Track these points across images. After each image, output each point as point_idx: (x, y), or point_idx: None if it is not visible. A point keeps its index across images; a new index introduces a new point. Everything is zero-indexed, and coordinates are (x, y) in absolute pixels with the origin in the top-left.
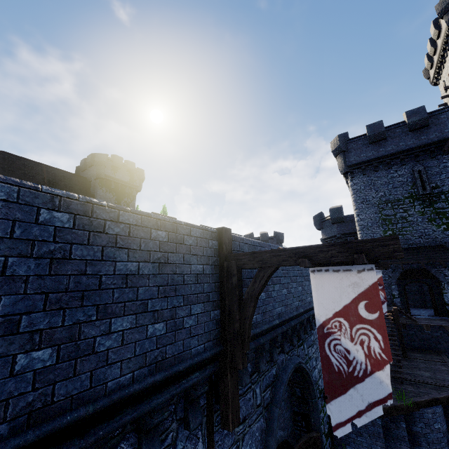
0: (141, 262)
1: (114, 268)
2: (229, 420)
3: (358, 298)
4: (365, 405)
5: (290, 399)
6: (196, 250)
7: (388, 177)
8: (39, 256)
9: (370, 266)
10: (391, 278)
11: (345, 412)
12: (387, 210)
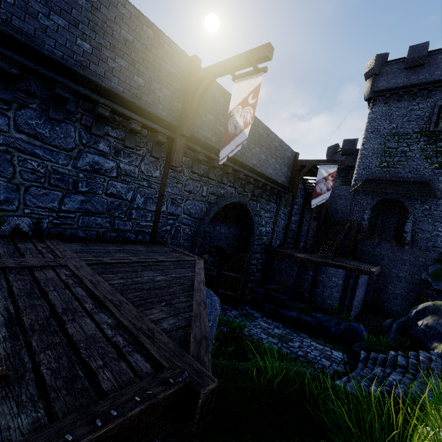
0: (135, 39)
1: (120, 31)
2: (174, 160)
3: (250, 93)
4: (235, 147)
5: (238, 237)
6: (172, 58)
7: (408, 109)
8: (87, 0)
9: (262, 73)
10: (368, 205)
11: (226, 153)
12: (392, 142)
